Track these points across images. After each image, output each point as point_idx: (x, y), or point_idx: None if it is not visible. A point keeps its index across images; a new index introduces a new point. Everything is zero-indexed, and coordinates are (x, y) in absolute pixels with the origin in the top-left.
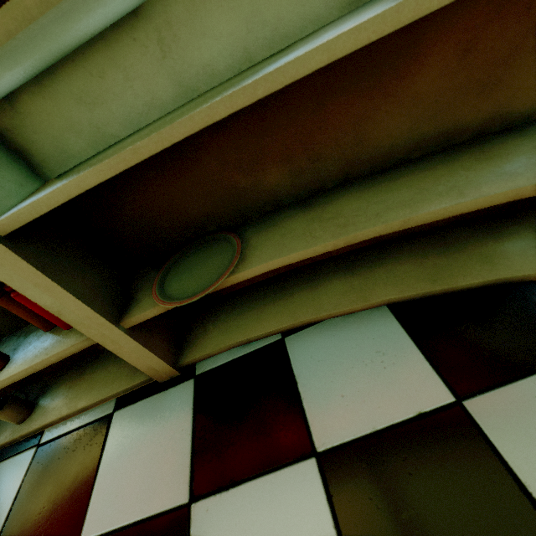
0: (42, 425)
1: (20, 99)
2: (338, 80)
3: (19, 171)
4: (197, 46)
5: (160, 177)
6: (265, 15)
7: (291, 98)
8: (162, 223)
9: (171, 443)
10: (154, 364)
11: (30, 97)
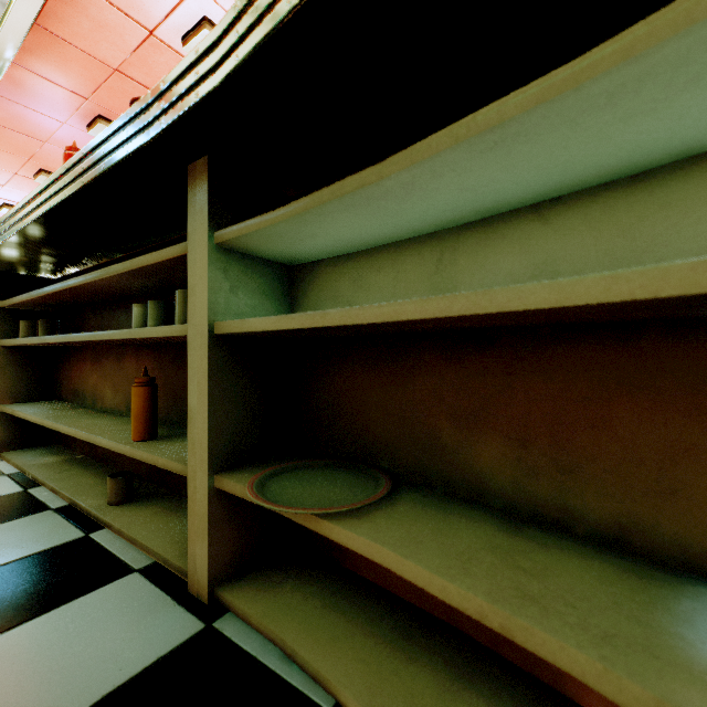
0: (109, 520)
1: (320, 266)
2: (649, 375)
3: (280, 309)
4: (471, 273)
5: (368, 373)
6: (561, 267)
7: (558, 365)
8: (342, 419)
9: (98, 668)
10: (200, 556)
11: (326, 267)
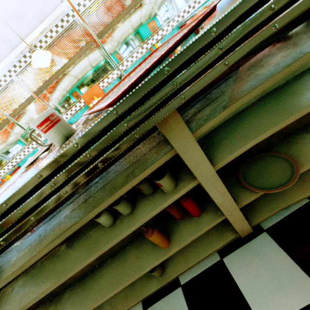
0: (178, 274)
1: None
2: None
3: None
4: None
5: None
6: None
7: None
8: None
9: (281, 267)
10: (244, 227)
11: None
